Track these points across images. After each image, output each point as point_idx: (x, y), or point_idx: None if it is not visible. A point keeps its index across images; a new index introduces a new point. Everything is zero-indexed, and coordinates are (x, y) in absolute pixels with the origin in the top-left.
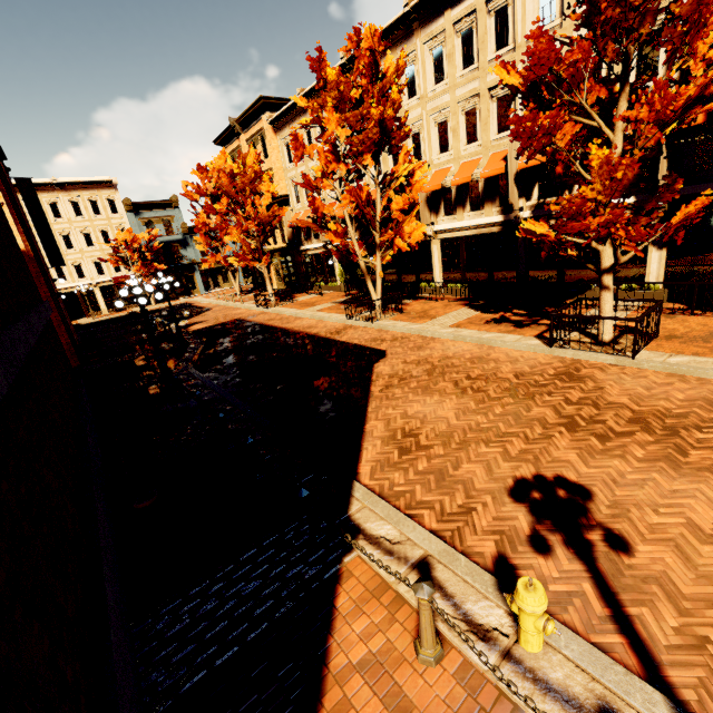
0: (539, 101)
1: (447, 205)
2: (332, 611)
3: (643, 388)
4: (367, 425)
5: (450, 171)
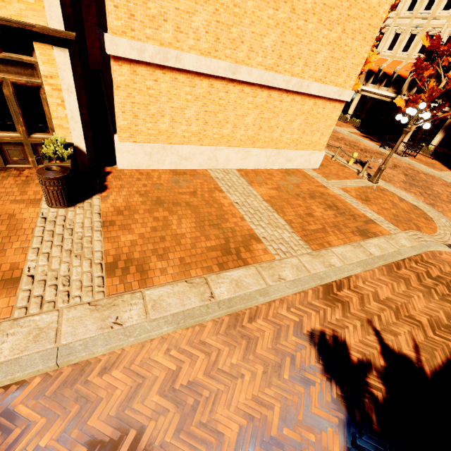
0: (430, 55)
1: (375, 78)
2: None
3: (397, 162)
4: None
5: (386, 61)
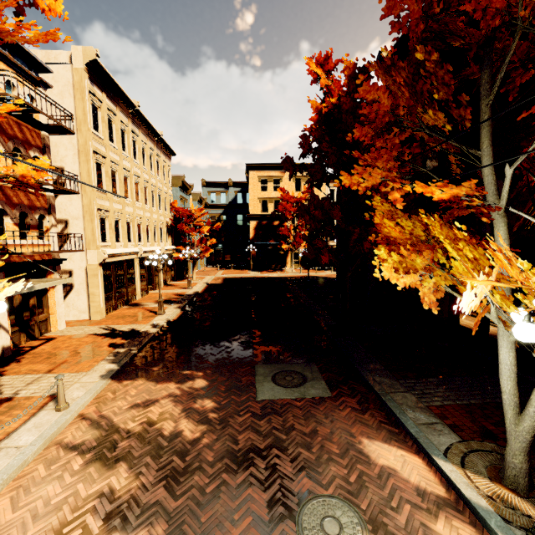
0: None
1: None
2: None
3: None
4: None
5: None
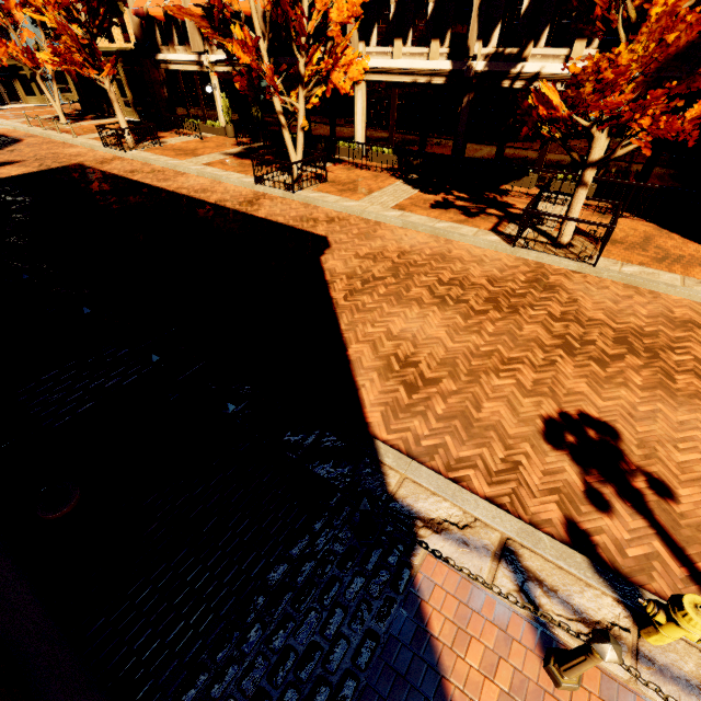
0: None
1: (382, 29)
2: (431, 641)
3: (611, 301)
4: (349, 350)
5: None
